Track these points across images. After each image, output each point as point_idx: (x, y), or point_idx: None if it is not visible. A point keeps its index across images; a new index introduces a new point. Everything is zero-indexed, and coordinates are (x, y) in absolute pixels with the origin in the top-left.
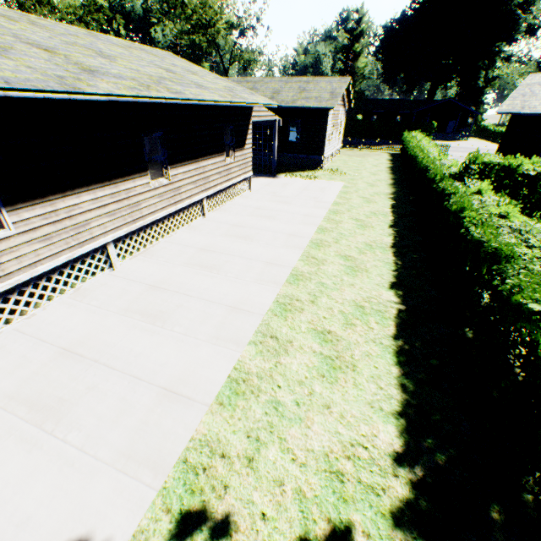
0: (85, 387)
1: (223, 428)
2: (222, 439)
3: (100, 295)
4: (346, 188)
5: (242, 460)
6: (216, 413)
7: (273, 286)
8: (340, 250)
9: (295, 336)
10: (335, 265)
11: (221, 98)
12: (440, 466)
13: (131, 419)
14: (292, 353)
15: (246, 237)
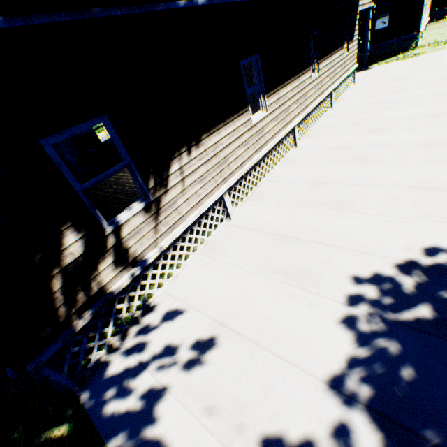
0: (349, 194)
1: None
2: None
3: (302, 159)
4: None
5: None
6: None
7: None
8: None
9: None
10: None
11: None
12: None
13: (405, 202)
14: None
15: (386, 108)
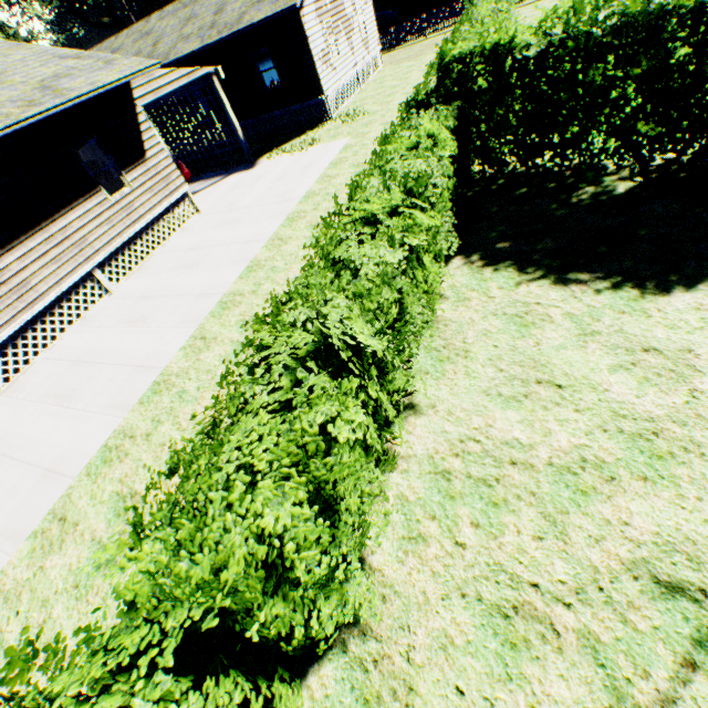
0: None
1: None
2: None
3: None
4: (345, 151)
5: None
6: None
7: (117, 416)
8: (249, 309)
9: (89, 511)
10: (222, 347)
11: None
12: None
13: None
14: (66, 547)
15: (140, 321)
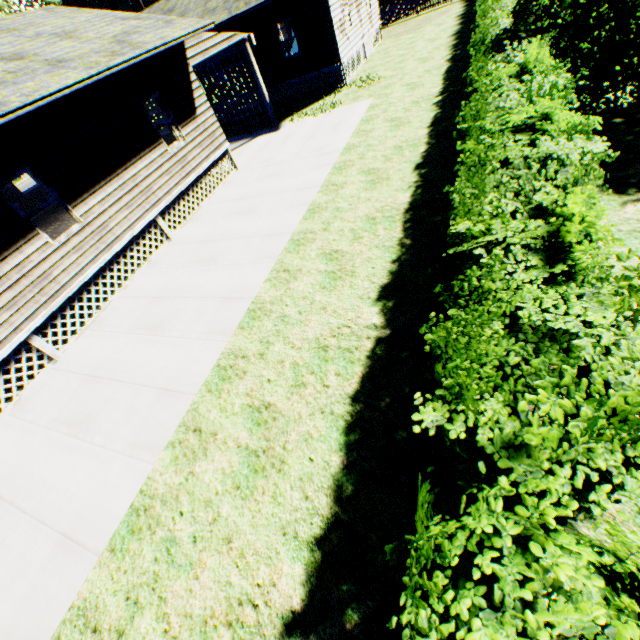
0: None
1: (106, 587)
2: (101, 604)
3: (37, 404)
4: (371, 109)
5: (112, 635)
6: (105, 566)
7: (220, 340)
8: (326, 244)
9: (223, 422)
10: (310, 277)
11: (85, 72)
12: (346, 633)
13: (23, 583)
14: (211, 454)
15: (210, 260)
